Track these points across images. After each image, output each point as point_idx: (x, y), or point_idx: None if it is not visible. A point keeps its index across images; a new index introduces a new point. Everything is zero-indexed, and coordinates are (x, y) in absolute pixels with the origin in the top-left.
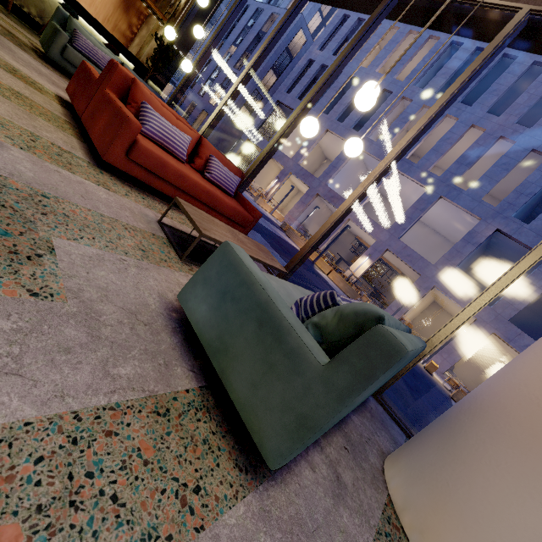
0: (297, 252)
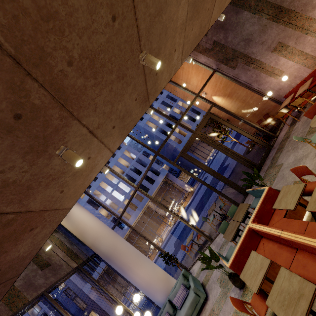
0: None
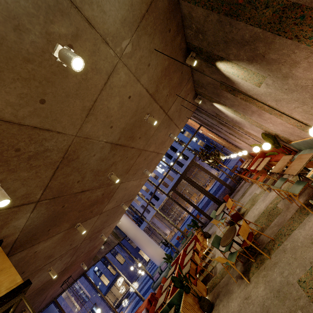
0: (144, 300)
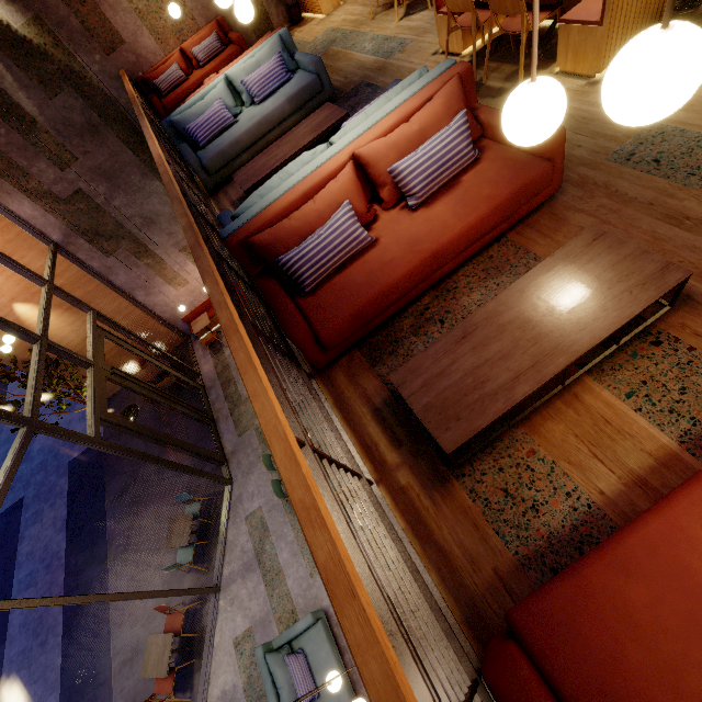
0: None
